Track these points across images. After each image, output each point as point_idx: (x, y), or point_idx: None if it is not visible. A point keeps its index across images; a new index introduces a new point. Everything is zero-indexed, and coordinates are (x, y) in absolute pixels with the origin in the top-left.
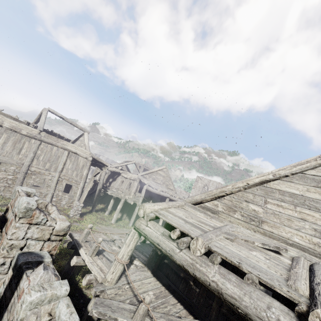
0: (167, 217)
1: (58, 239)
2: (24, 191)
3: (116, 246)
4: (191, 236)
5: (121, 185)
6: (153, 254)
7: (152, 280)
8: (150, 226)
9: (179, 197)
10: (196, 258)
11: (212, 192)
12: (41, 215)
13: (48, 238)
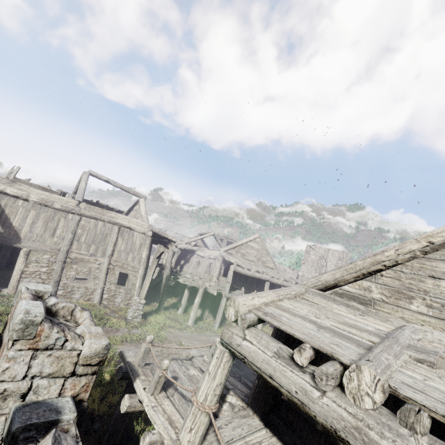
0: (280, 320)
1: (91, 371)
2: (32, 291)
3: (196, 367)
4: (340, 360)
5: (197, 268)
6: (260, 384)
7: (263, 436)
8: (250, 340)
9: (285, 278)
10: (364, 413)
11: (355, 266)
12: (54, 333)
13: (71, 372)
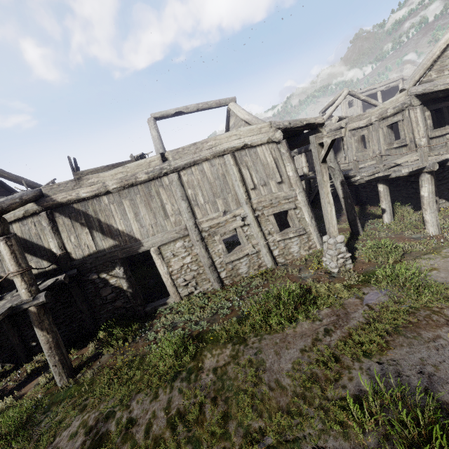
0: None
1: None
2: None
3: None
4: None
5: (363, 150)
6: None
7: None
8: None
9: None
10: None
11: None
12: None
13: None
